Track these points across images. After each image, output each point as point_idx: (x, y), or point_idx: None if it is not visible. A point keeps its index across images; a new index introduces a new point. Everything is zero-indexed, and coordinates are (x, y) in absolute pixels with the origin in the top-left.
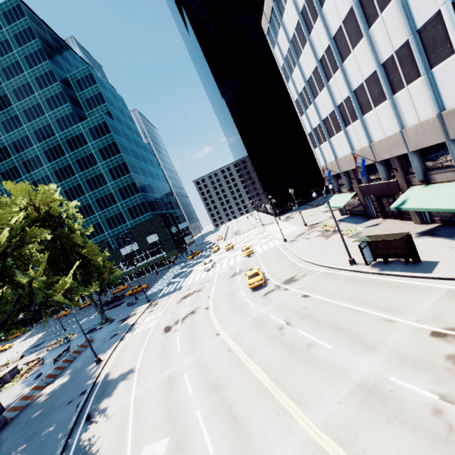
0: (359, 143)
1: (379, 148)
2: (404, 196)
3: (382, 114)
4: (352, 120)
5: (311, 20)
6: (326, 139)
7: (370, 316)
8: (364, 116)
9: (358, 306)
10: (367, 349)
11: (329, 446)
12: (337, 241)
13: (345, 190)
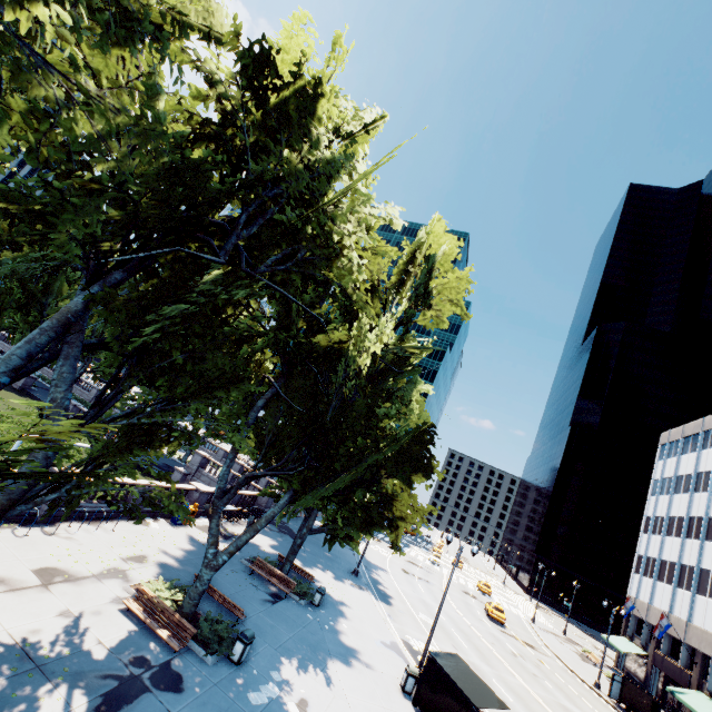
0: (680, 611)
1: (693, 632)
2: (686, 690)
3: (710, 608)
4: (686, 587)
5: (701, 487)
6: (652, 577)
7: (589, 705)
8: (697, 594)
9: (583, 697)
10: (575, 705)
11: (535, 695)
12: (593, 670)
13: (638, 642)
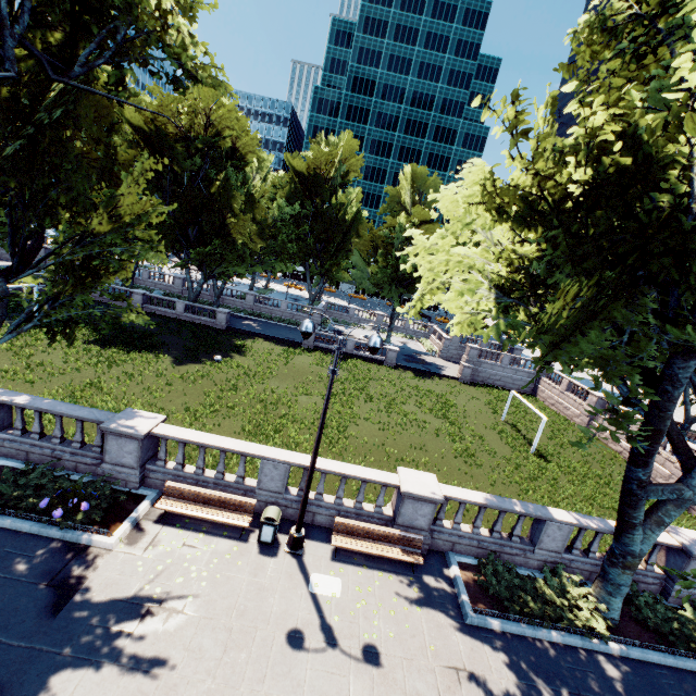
0: None
1: None
2: None
3: None
4: None
5: None
6: None
7: None
8: None
9: None
10: None
11: None
12: None
13: None
